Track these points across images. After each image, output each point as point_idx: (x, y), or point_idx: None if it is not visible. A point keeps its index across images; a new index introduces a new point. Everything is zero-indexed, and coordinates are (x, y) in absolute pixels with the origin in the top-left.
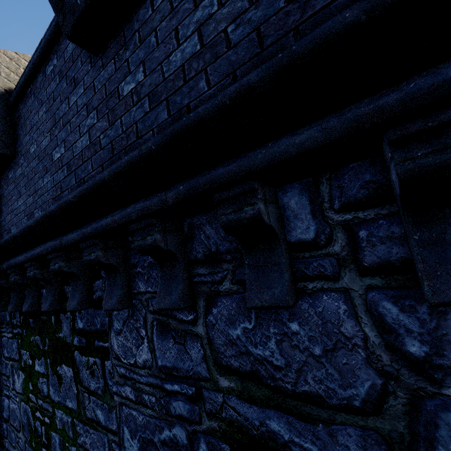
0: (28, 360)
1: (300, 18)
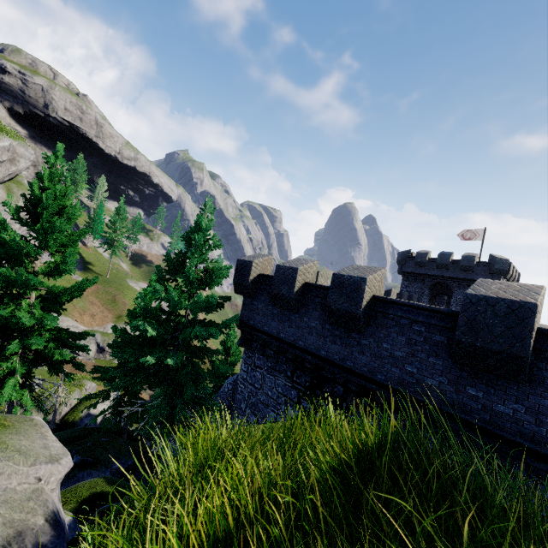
0: (309, 408)
1: (547, 443)
